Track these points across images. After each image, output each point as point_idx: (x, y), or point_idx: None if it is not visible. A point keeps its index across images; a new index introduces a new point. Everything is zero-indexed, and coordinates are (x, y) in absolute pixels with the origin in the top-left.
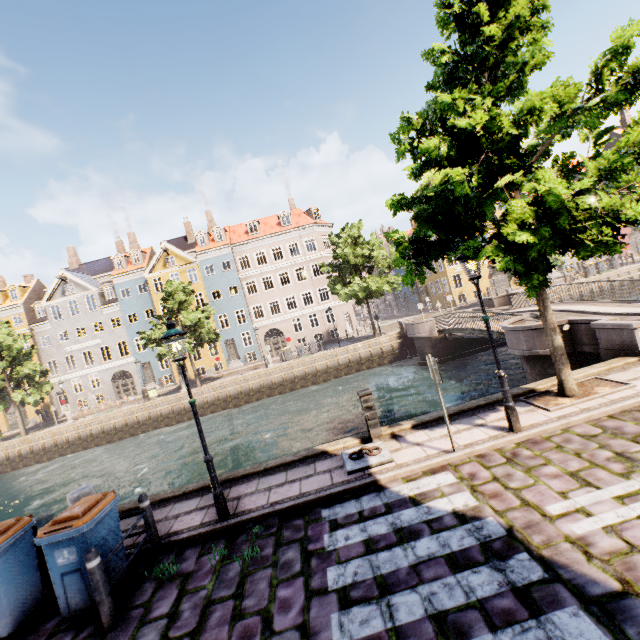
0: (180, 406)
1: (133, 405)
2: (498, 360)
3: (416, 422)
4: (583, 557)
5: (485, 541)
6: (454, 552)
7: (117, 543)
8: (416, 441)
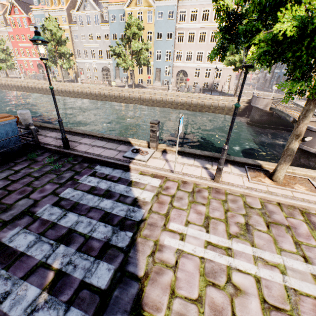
0: (122, 95)
1: (104, 86)
2: (228, 138)
3: (180, 150)
4: (149, 253)
5: (127, 218)
6: (111, 213)
7: (8, 137)
8: (168, 159)
